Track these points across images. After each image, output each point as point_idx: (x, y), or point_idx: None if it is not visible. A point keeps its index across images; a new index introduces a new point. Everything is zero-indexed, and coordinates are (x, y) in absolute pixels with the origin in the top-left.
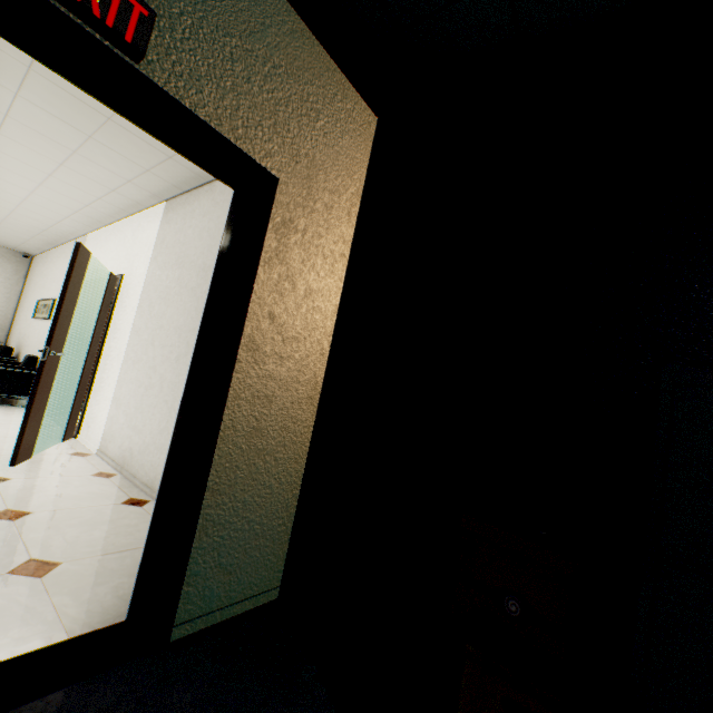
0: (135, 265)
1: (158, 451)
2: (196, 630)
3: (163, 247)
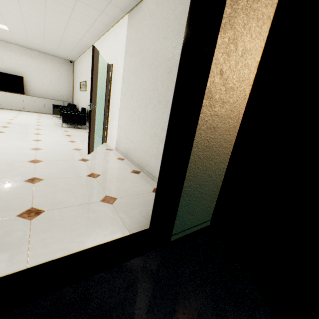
0: (117, 57)
1: (141, 151)
2: (179, 237)
3: (130, 44)
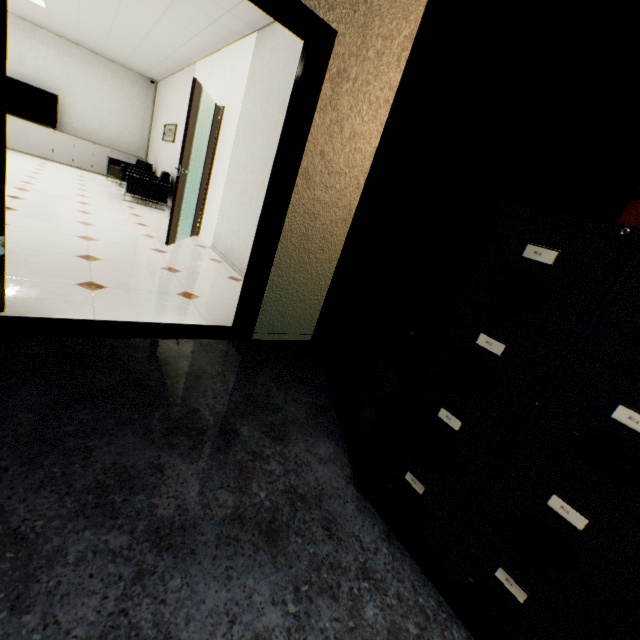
0: (233, 98)
1: (248, 250)
2: (265, 339)
3: (253, 82)
